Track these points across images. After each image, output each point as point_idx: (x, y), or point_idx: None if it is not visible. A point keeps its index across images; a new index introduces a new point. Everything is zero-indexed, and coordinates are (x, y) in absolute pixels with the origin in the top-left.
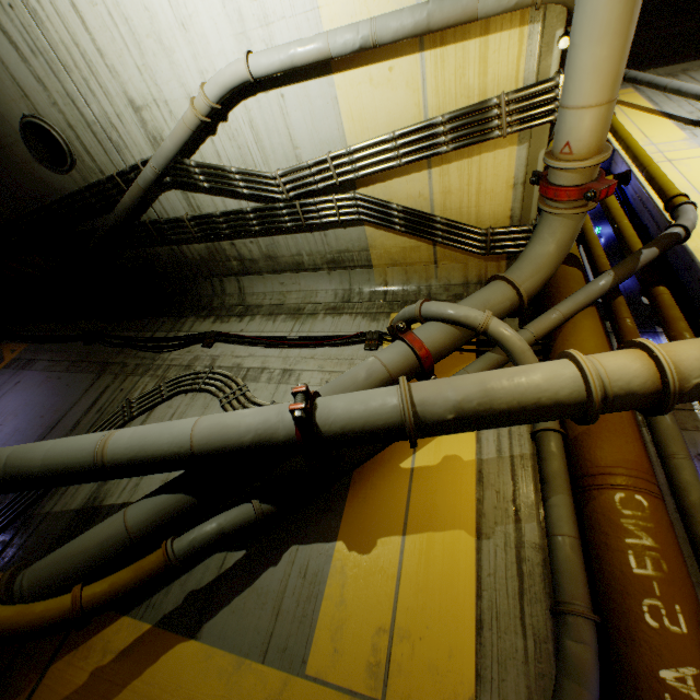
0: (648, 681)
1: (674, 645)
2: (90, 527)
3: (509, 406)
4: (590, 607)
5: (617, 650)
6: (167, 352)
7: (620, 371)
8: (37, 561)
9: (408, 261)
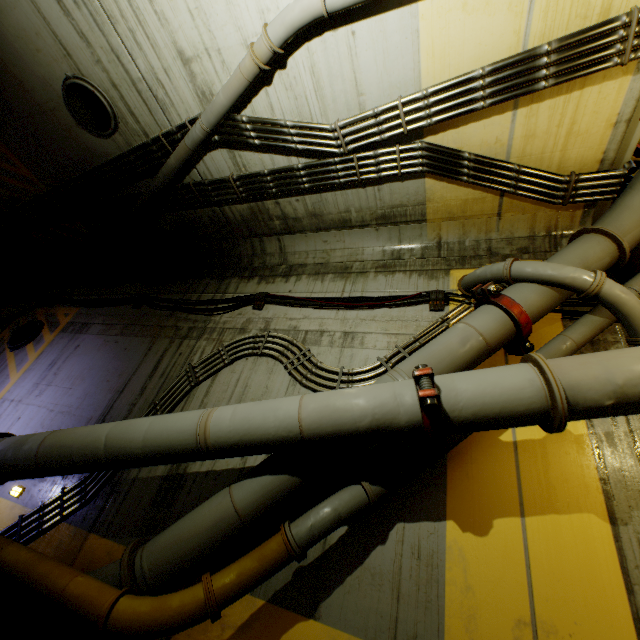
0: None
1: None
2: (179, 495)
3: None
4: None
5: None
6: (218, 315)
7: None
8: (150, 541)
9: (467, 214)
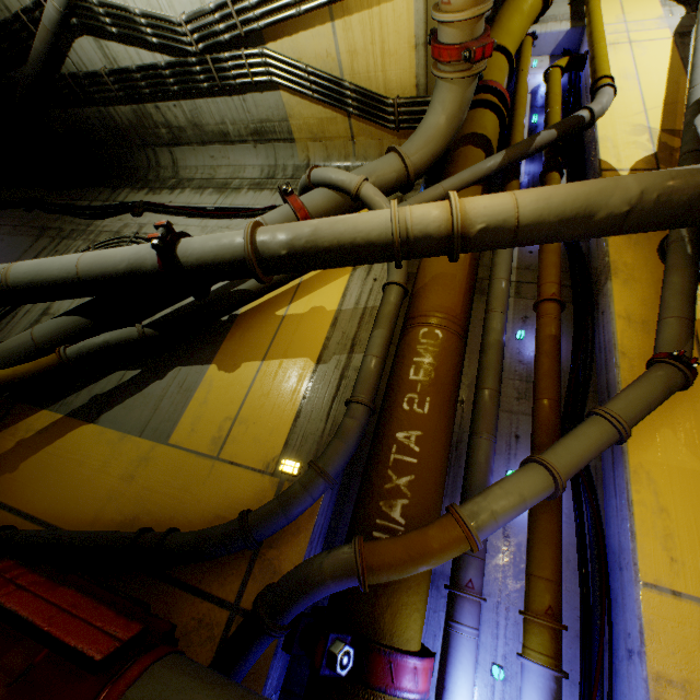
0: (387, 440)
1: (413, 419)
2: None
3: (331, 244)
4: (370, 400)
5: (380, 426)
6: (101, 220)
7: (423, 216)
8: None
9: (327, 136)
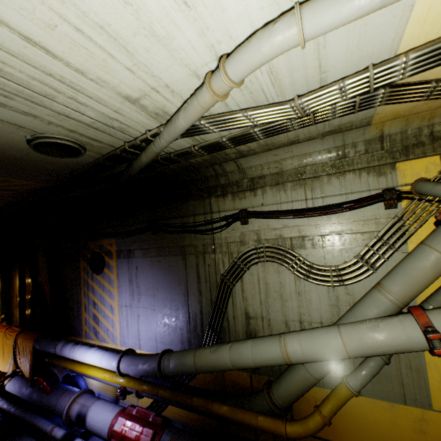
0: None
1: None
2: None
3: None
4: None
5: None
6: (217, 232)
7: None
8: (273, 390)
9: (413, 112)
